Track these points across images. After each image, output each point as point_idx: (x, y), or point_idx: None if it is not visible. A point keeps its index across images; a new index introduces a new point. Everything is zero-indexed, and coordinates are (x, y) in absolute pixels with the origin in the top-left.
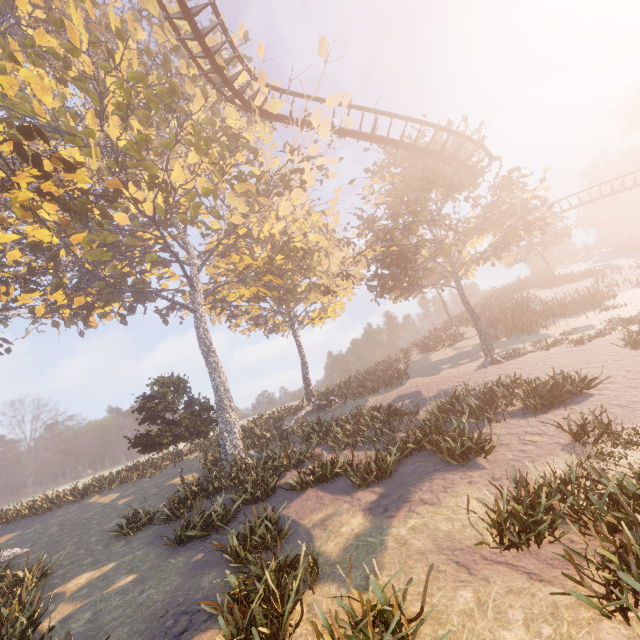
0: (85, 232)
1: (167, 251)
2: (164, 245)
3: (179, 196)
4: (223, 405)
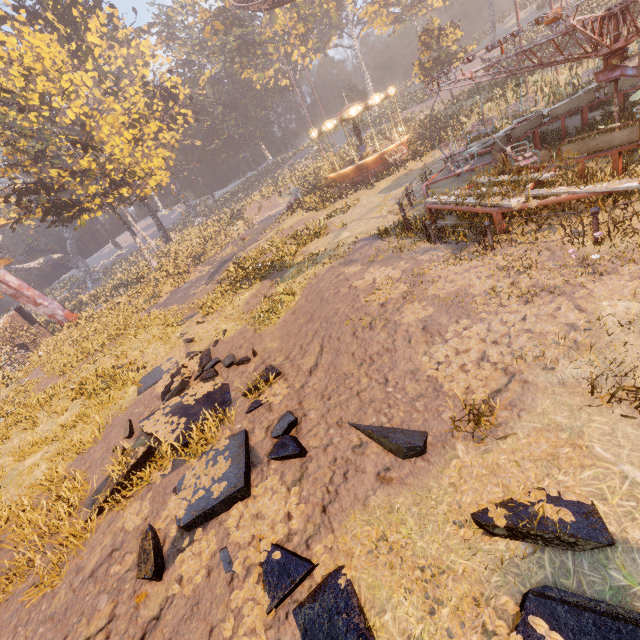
0: (310, 40)
1: (341, 6)
2: (339, 3)
3: (330, 9)
4: (369, 94)
